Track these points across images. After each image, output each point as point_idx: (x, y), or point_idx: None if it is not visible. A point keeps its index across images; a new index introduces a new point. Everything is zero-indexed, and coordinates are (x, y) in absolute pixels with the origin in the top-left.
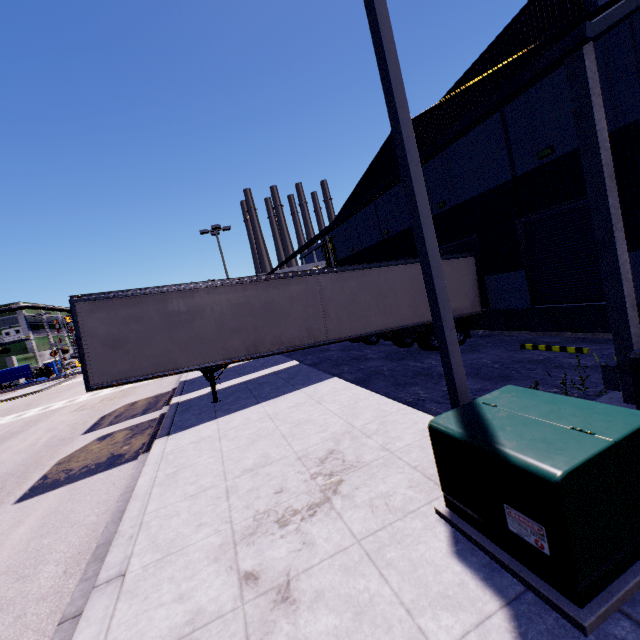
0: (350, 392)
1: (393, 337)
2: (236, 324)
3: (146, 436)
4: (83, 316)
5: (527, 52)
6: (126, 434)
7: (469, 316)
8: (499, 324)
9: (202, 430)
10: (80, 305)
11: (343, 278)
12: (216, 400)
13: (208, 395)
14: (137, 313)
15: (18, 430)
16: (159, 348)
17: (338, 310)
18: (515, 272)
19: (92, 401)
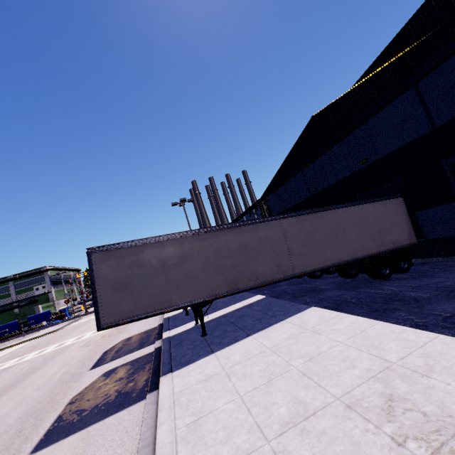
0: (344, 320)
1: (339, 270)
2: (218, 264)
3: (147, 371)
4: (97, 264)
5: (432, 34)
6: (128, 369)
7: (408, 246)
8: (437, 251)
9: (204, 366)
10: (95, 255)
11: (300, 221)
12: (205, 333)
13: (194, 329)
14: (139, 259)
15: (39, 365)
16: (157, 288)
17: (299, 247)
18: (448, 204)
19: (95, 337)
